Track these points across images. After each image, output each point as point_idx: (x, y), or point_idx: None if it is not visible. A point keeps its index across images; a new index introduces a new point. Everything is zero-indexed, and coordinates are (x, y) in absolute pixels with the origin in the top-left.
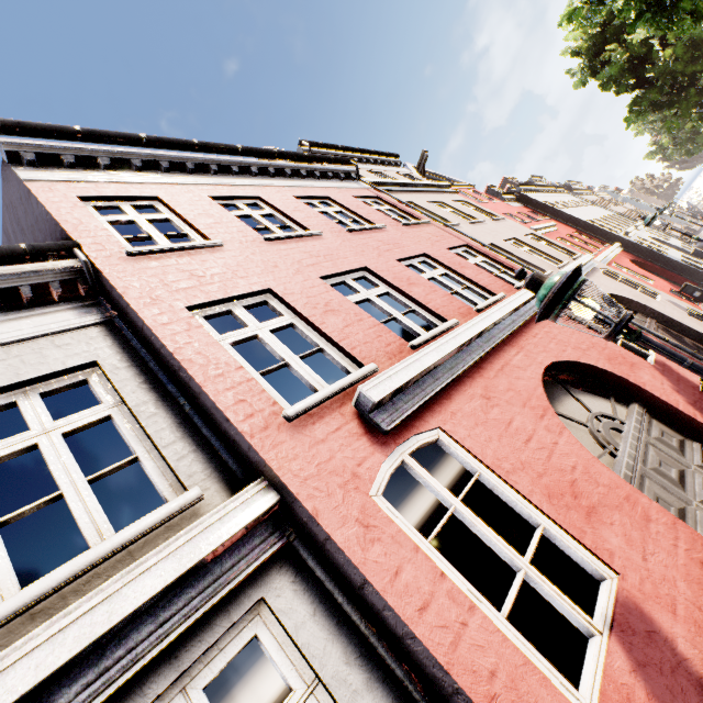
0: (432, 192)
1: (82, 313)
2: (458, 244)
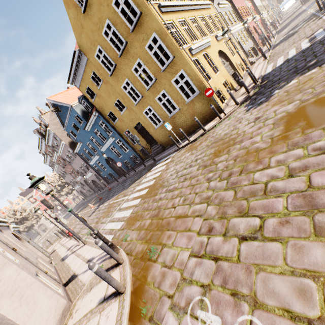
0: None
1: (230, 5)
2: (245, 6)
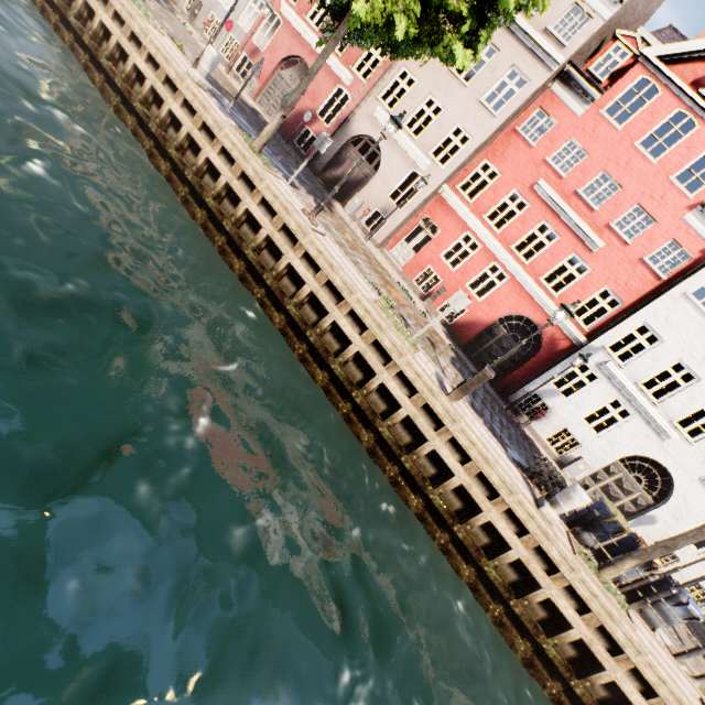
0: (524, 43)
1: None
2: None
